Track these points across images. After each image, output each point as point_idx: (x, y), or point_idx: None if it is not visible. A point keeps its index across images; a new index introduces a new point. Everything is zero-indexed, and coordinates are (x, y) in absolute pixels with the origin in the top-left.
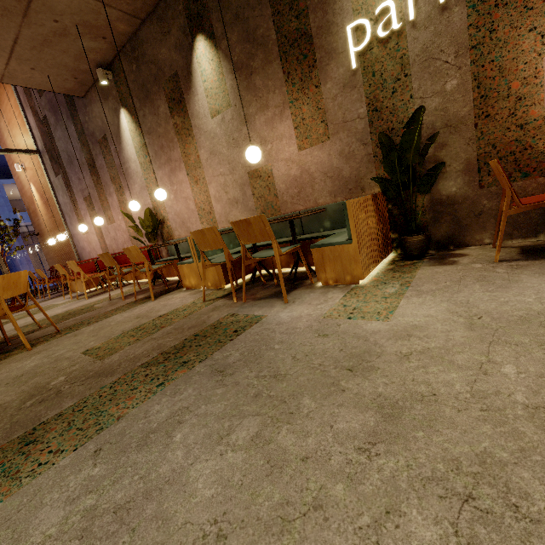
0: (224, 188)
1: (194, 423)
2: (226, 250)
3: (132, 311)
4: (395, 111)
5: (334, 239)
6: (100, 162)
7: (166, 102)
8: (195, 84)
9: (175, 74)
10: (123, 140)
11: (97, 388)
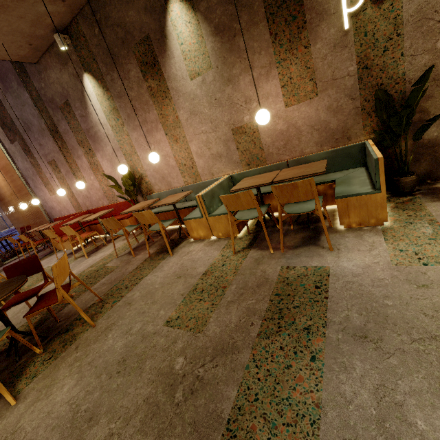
0: (206, 145)
1: (417, 404)
2: (259, 209)
3: (162, 269)
4: (385, 68)
5: (354, 189)
6: (64, 127)
7: (137, 66)
8: (170, 47)
9: (147, 37)
10: (89, 105)
11: (242, 369)
